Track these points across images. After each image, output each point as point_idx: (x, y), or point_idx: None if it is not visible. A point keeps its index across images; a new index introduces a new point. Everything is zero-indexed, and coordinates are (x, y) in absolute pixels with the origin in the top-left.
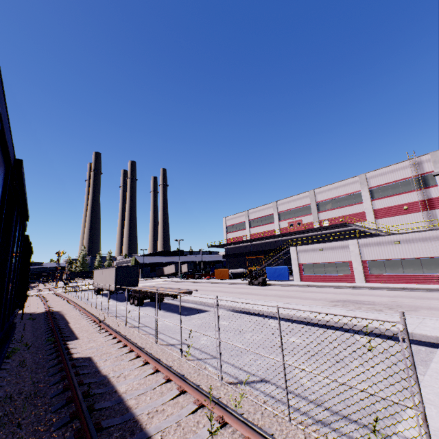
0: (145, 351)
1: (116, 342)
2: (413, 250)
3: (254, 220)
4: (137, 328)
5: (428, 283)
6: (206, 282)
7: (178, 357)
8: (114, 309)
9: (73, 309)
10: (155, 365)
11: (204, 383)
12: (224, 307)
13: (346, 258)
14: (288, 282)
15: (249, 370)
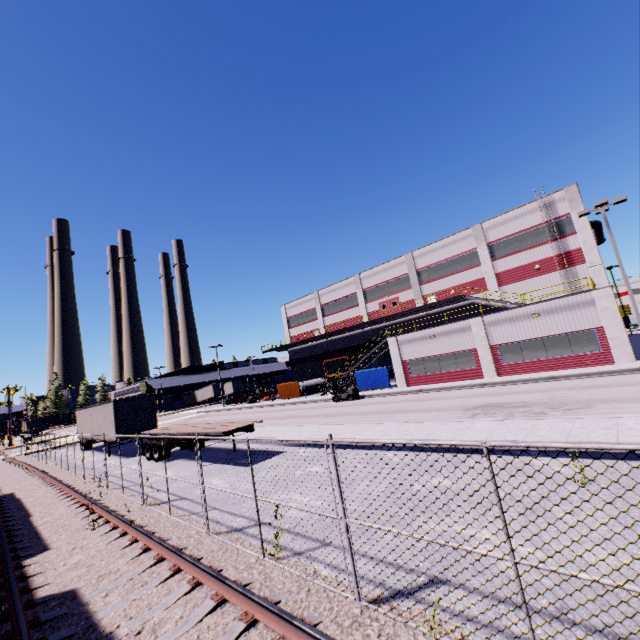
0: (190, 559)
1: (128, 544)
2: (557, 323)
3: (328, 305)
4: (166, 506)
5: (580, 366)
6: (267, 405)
7: (257, 557)
8: (119, 472)
9: (39, 484)
10: (215, 587)
11: (327, 616)
12: (308, 442)
13: (468, 346)
14: (390, 389)
15: (398, 560)
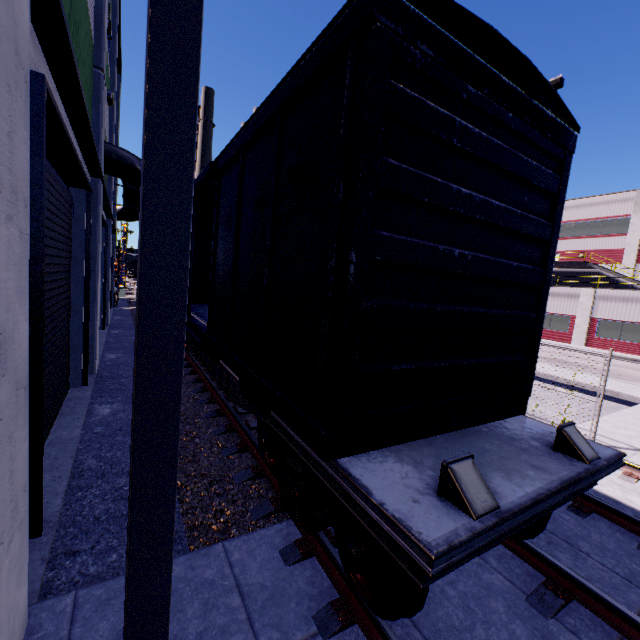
0: None
1: None
2: None
3: None
4: None
5: None
6: None
7: None
8: None
9: None
10: None
11: None
12: None
13: (568, 311)
14: None
15: None
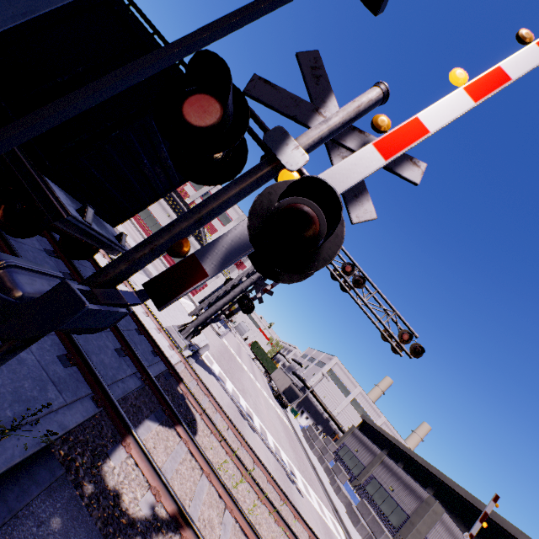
0: None
1: None
2: None
3: None
4: None
5: None
6: None
7: None
8: None
9: None
10: None
11: None
12: None
13: None
14: None
15: None
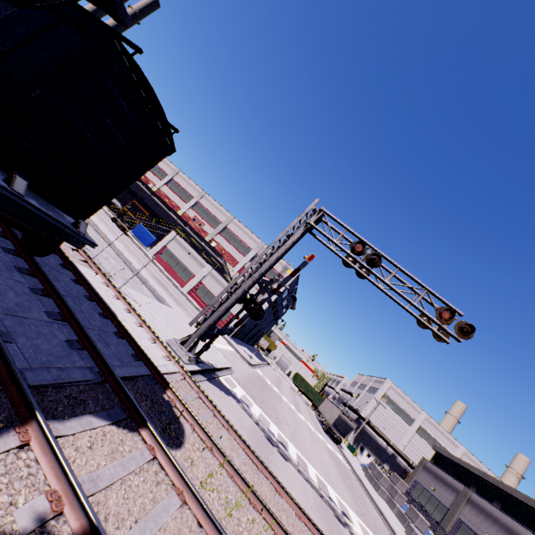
0: None
1: None
2: None
3: (176, 183)
4: None
5: None
6: None
7: None
8: None
9: None
10: None
11: None
12: None
13: (195, 272)
14: (144, 248)
15: None
